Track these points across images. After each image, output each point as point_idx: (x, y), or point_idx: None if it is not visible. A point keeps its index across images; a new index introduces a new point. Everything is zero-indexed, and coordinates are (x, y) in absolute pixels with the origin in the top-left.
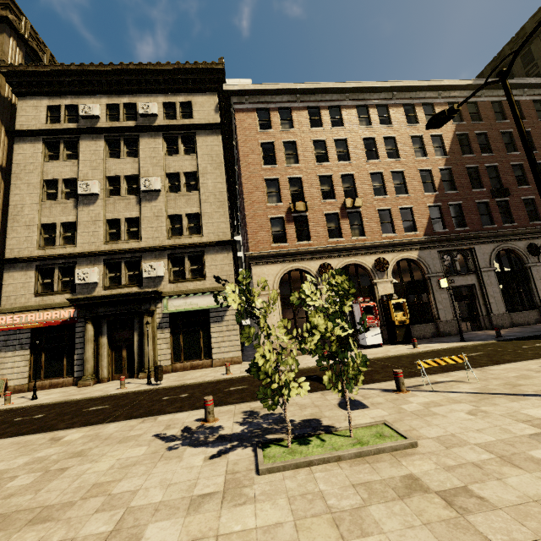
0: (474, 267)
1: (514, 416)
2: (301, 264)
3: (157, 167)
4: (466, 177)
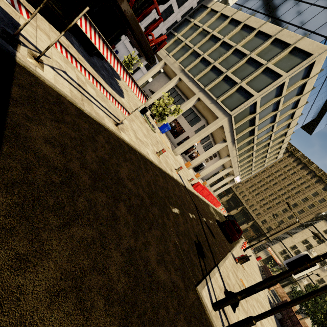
0: None
1: None
2: None
3: None
4: None
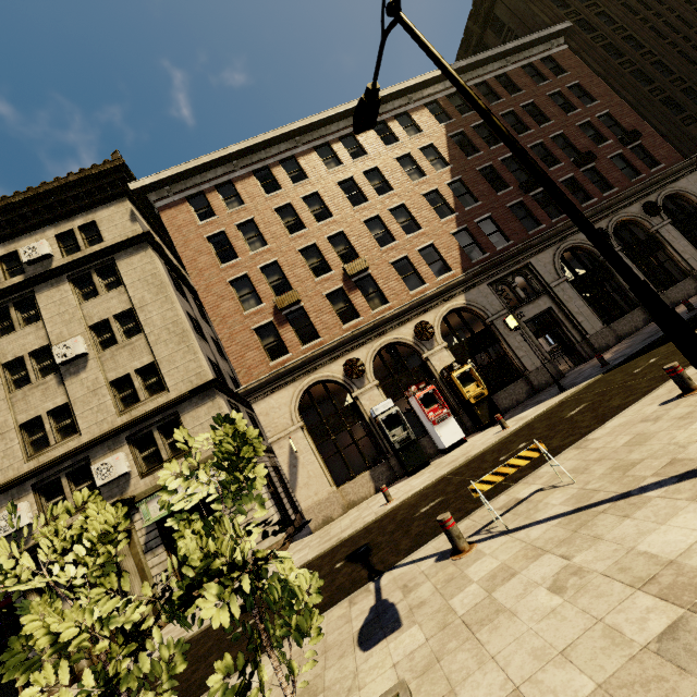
0: (541, 286)
1: (627, 569)
2: (318, 373)
3: (73, 324)
4: (483, 182)
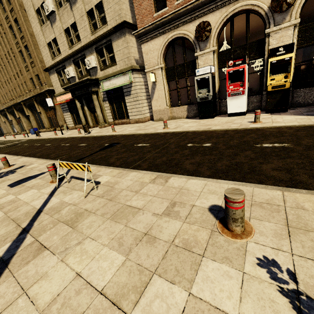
0: None
1: None
2: (180, 30)
3: None
4: None
